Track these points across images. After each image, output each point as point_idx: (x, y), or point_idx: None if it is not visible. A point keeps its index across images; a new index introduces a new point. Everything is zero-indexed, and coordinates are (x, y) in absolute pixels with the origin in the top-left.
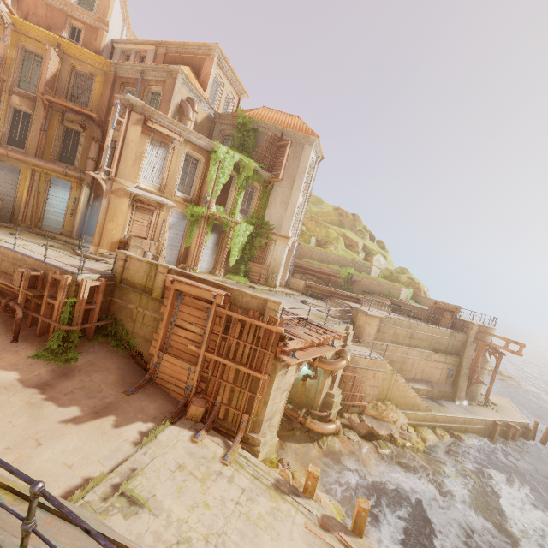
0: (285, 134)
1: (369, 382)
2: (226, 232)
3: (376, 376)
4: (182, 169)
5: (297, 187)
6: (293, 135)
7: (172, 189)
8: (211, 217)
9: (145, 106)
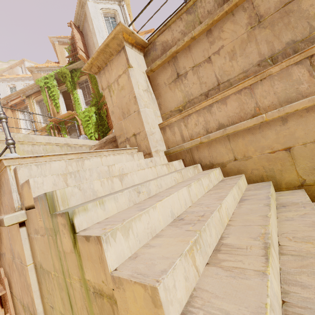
0: (79, 24)
1: (15, 282)
2: (79, 126)
3: (15, 252)
4: (41, 111)
5: (96, 44)
6: (81, 18)
7: (37, 125)
8: (57, 124)
9: (4, 99)
